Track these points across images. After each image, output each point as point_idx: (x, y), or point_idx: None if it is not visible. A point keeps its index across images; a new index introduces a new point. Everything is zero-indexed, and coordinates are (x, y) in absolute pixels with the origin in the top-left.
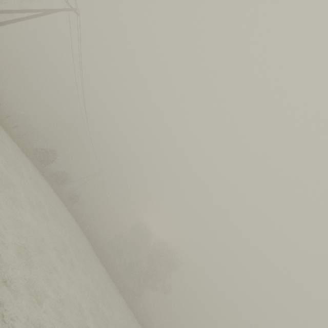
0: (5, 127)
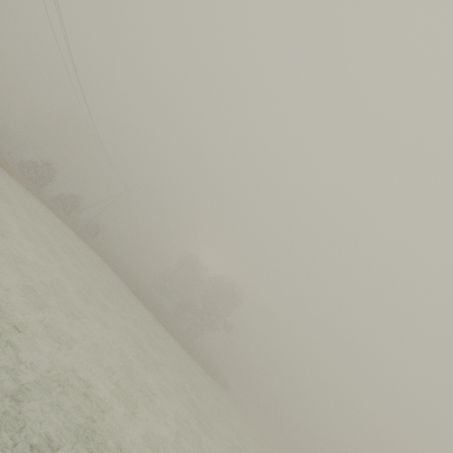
0: None
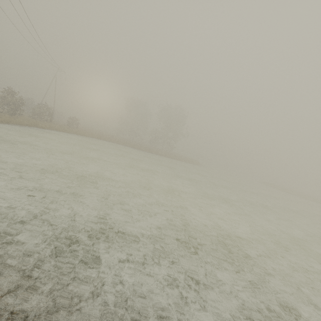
0: None
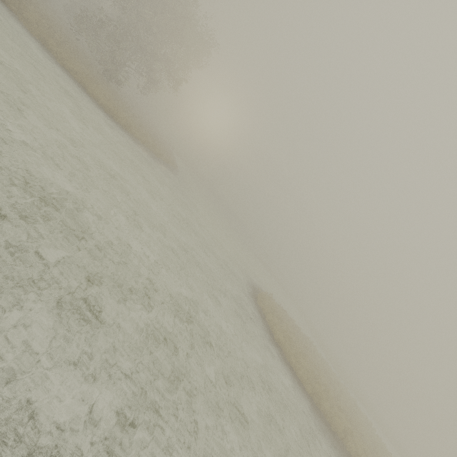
0: None
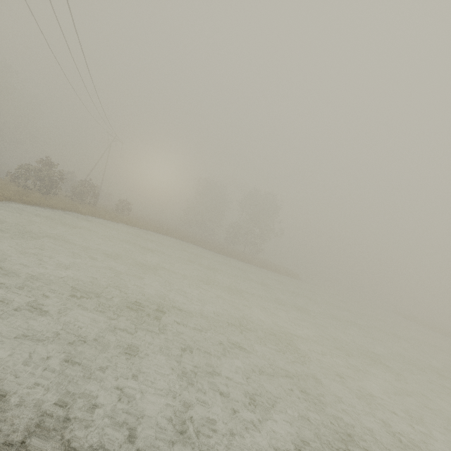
0: None
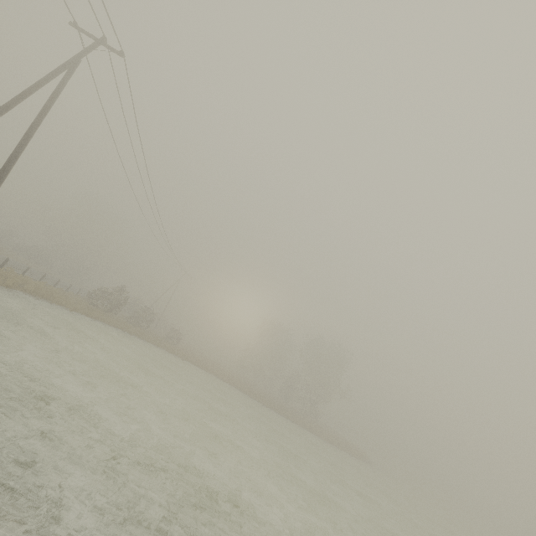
0: (46, 297)
